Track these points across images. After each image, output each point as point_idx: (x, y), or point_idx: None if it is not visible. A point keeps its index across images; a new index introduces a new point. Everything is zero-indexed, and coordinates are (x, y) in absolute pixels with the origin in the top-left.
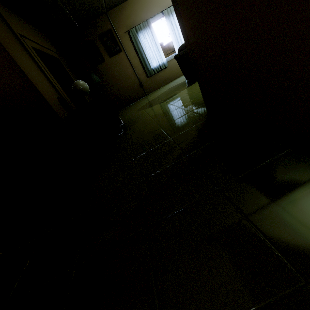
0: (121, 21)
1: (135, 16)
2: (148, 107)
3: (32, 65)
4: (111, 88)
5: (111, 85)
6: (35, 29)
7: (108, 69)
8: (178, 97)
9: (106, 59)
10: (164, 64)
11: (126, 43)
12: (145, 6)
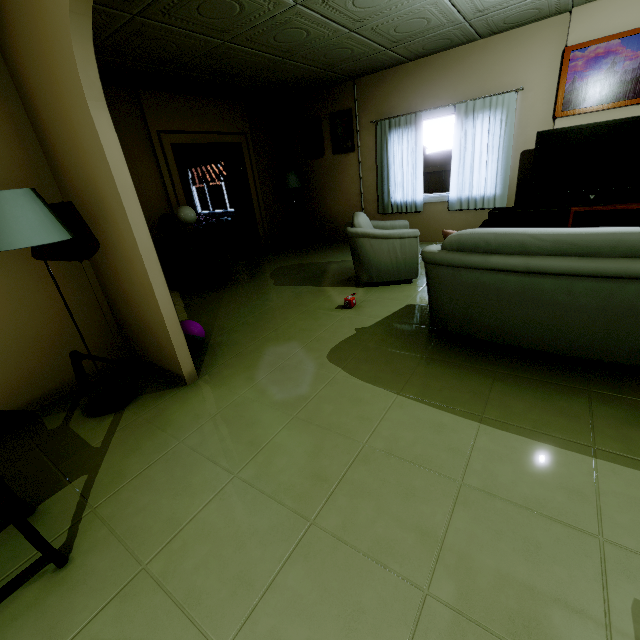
0: (373, 101)
1: (400, 98)
2: (275, 275)
3: (149, 173)
4: (318, 202)
5: (319, 198)
6: (217, 103)
7: (325, 171)
8: (273, 295)
9: (327, 155)
10: (416, 205)
11: (366, 140)
12: (426, 83)
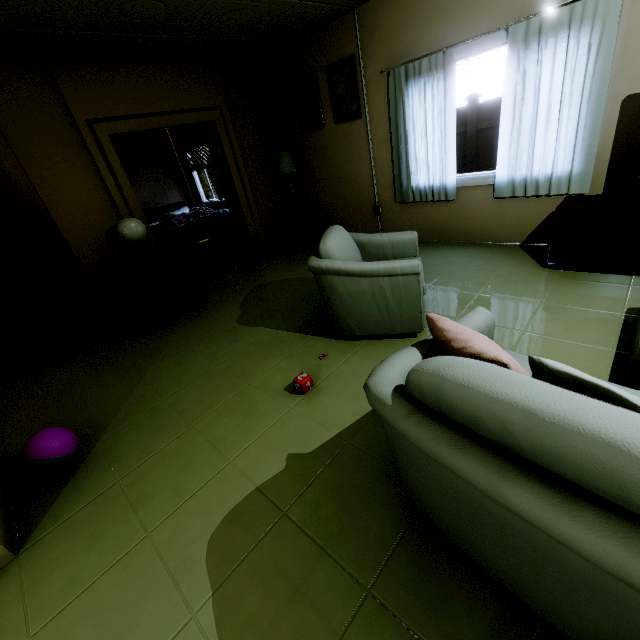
0: (382, 38)
1: (420, 29)
2: (248, 301)
3: (84, 177)
4: (322, 188)
5: (323, 182)
6: (173, 71)
7: (327, 147)
8: (223, 345)
9: (328, 125)
10: (446, 190)
11: (376, 100)
12: None
